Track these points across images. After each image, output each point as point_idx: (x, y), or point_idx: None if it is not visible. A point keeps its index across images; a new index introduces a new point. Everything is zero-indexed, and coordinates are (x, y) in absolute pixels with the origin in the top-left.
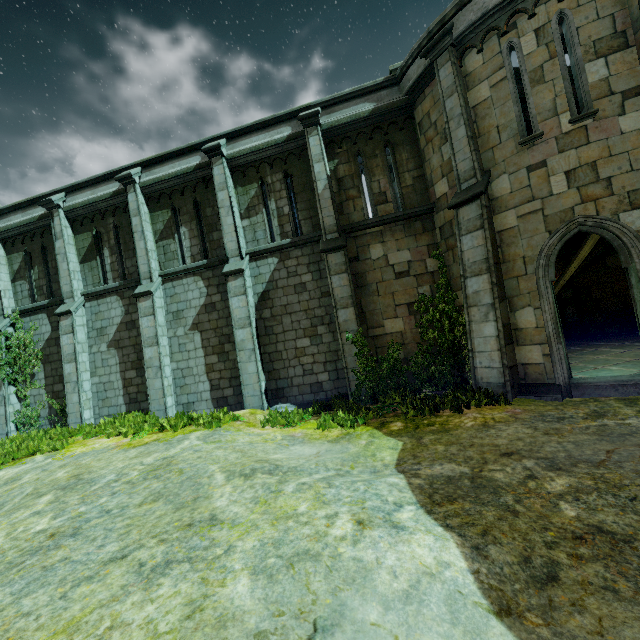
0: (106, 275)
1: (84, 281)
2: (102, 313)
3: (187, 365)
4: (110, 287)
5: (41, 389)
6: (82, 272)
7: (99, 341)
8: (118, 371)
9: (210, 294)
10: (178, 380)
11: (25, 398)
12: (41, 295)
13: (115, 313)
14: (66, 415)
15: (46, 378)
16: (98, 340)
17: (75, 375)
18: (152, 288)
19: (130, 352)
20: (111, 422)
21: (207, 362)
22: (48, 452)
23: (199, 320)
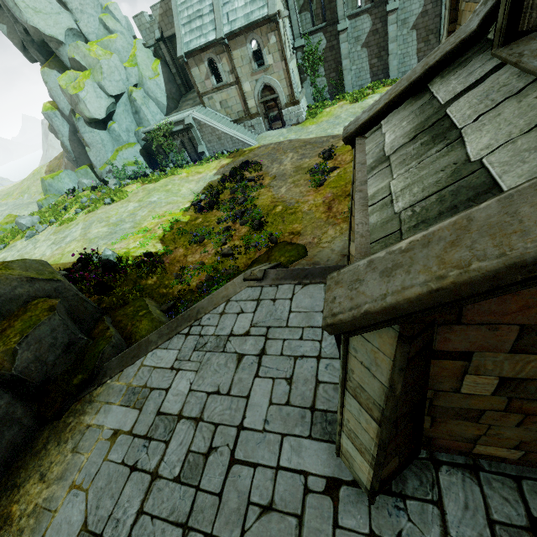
0: (361, 0)
1: (346, 7)
2: (358, 27)
3: (406, 51)
4: (365, 9)
5: (323, 78)
6: (345, 0)
7: (356, 45)
8: (367, 61)
9: (426, 5)
10: (400, 60)
11: (314, 84)
12: (318, 20)
13: (366, 26)
14: (340, 88)
15: (325, 71)
16: (355, 44)
17: (349, 66)
18: (398, 6)
19: (374, 49)
20: (377, 84)
21: (418, 48)
22: (373, 94)
23: (416, 23)
